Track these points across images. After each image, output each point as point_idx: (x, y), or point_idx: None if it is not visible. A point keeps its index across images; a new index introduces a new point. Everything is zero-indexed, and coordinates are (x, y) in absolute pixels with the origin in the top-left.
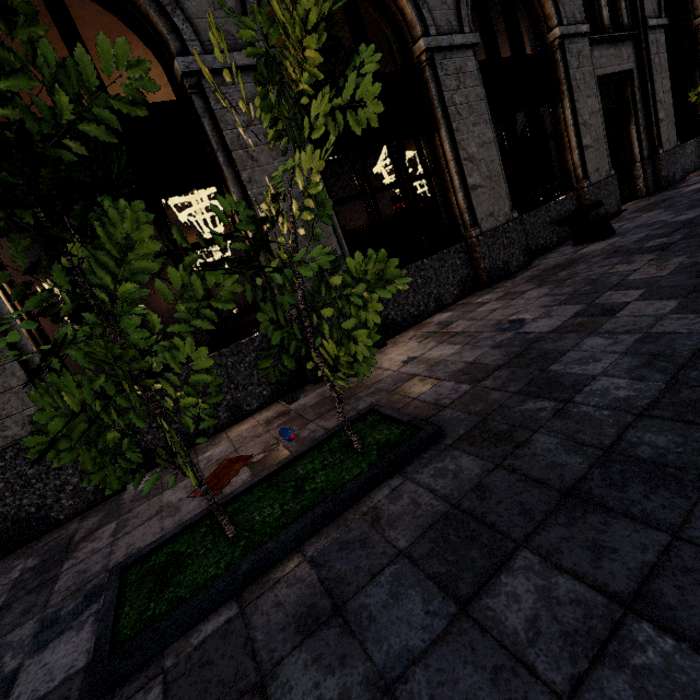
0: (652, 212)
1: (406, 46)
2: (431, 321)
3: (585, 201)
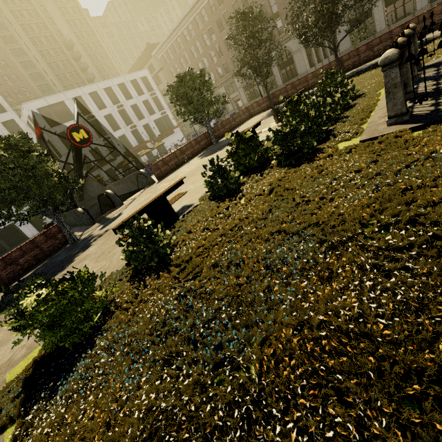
0: None
1: None
2: None
3: None
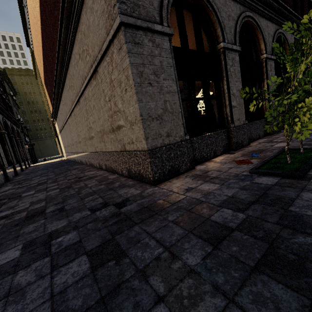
0: None
1: (257, 55)
2: (260, 140)
3: None
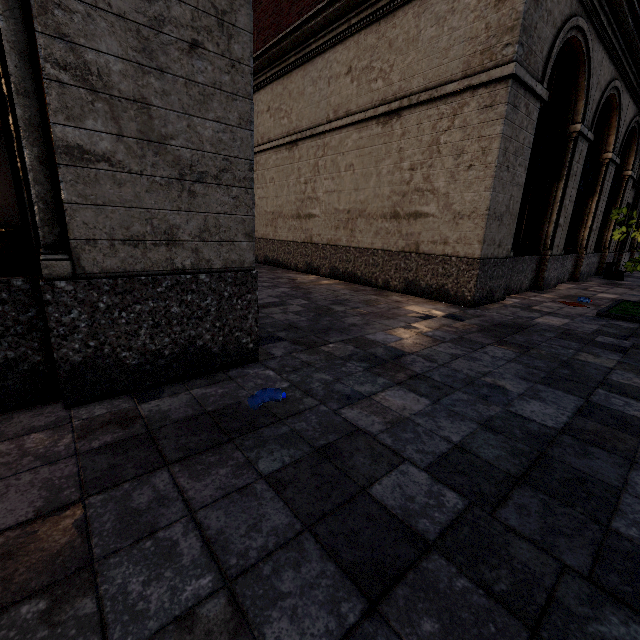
0: (631, 278)
1: (599, 151)
2: (566, 285)
3: (603, 260)
